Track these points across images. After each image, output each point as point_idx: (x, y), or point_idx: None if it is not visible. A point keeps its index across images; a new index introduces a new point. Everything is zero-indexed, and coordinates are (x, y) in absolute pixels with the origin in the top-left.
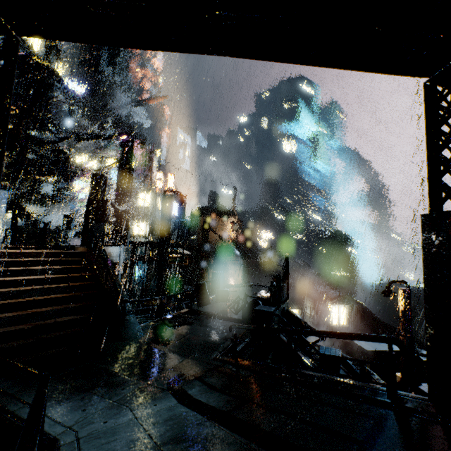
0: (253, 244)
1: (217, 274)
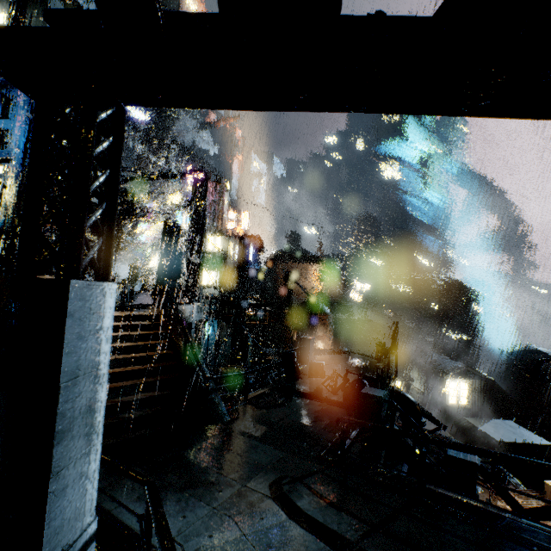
0: (344, 298)
1: (306, 340)
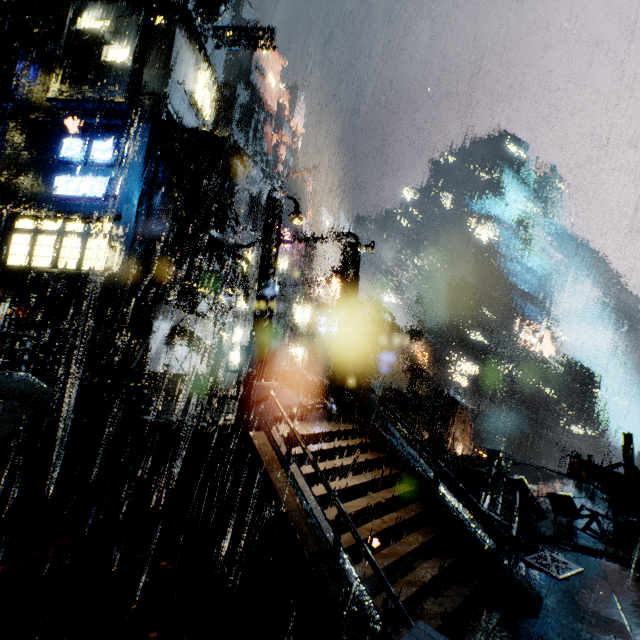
0: (447, 382)
1: (497, 453)
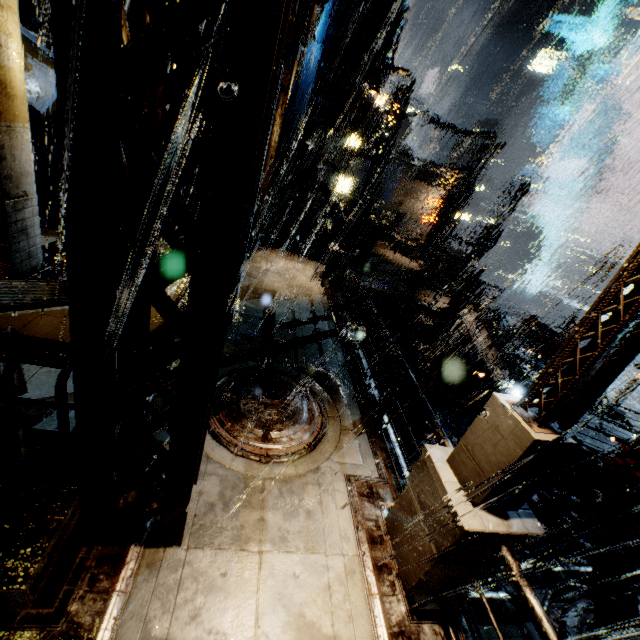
0: None
1: (504, 312)
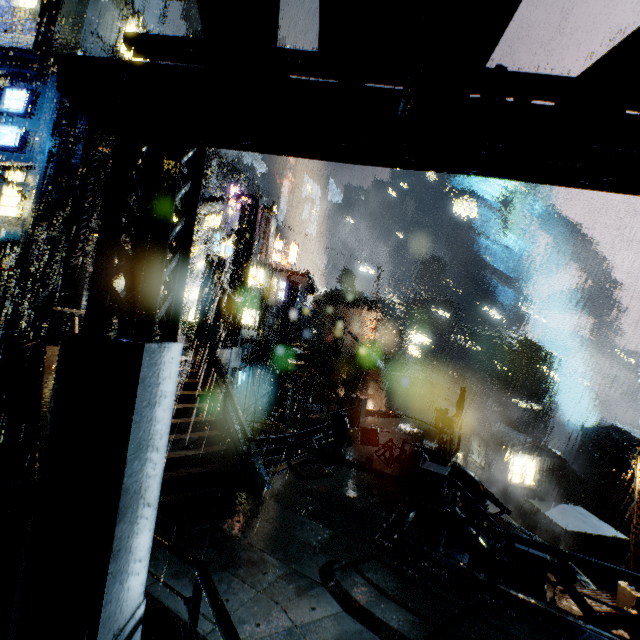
0: (400, 351)
1: (358, 400)
